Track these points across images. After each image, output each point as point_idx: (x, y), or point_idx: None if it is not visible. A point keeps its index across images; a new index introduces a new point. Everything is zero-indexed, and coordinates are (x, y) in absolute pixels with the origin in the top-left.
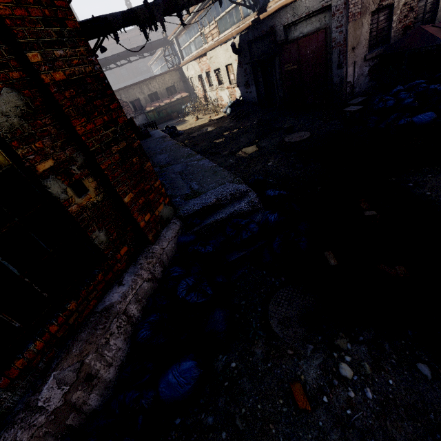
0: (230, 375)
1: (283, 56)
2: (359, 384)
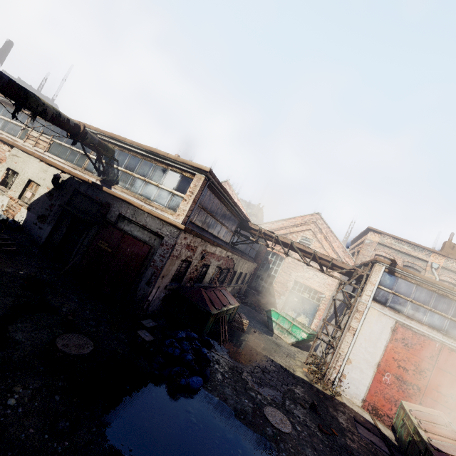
0: None
1: (104, 231)
2: None
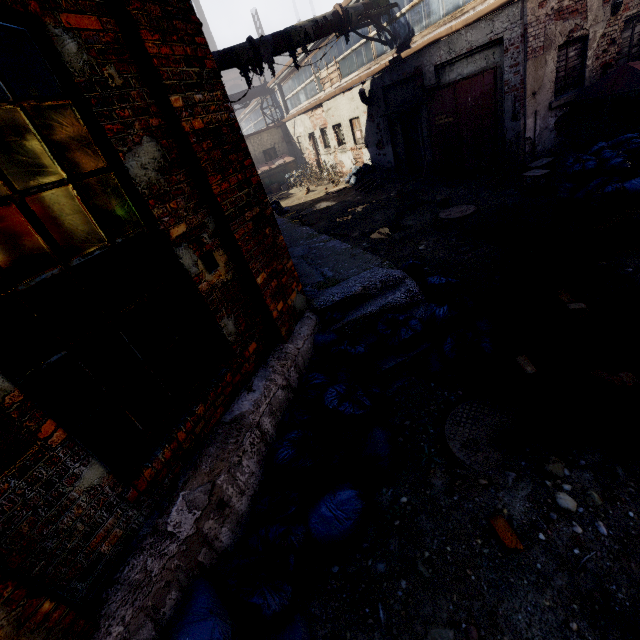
0: (401, 512)
1: (433, 105)
2: (587, 518)
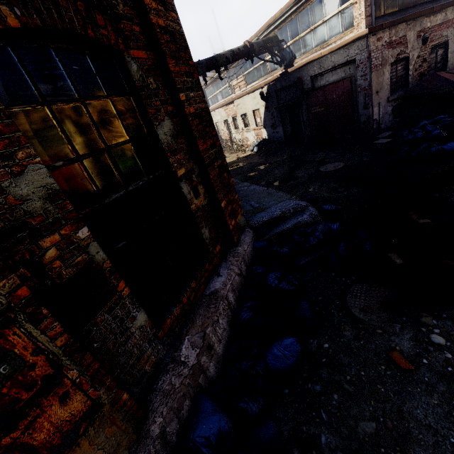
0: (325, 353)
1: (310, 100)
2: (453, 348)
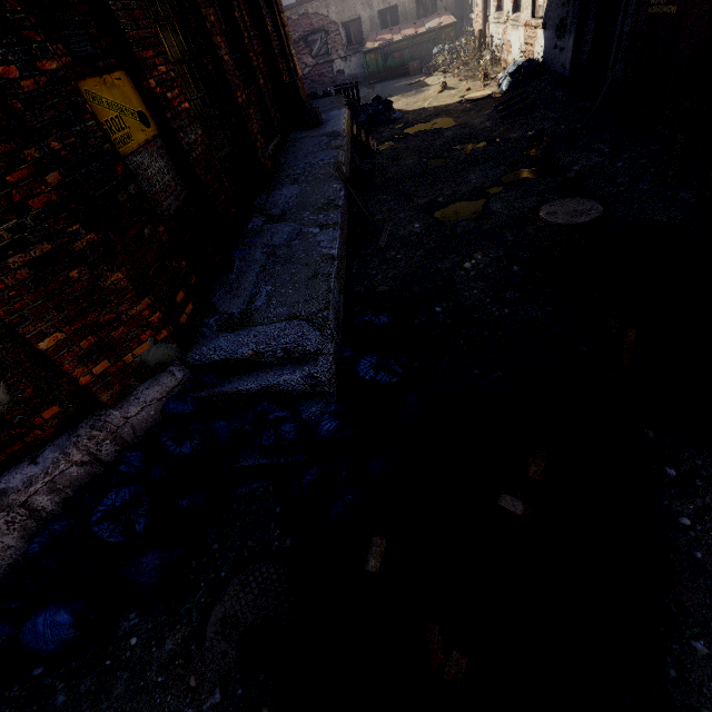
0: (121, 653)
1: None
2: None
